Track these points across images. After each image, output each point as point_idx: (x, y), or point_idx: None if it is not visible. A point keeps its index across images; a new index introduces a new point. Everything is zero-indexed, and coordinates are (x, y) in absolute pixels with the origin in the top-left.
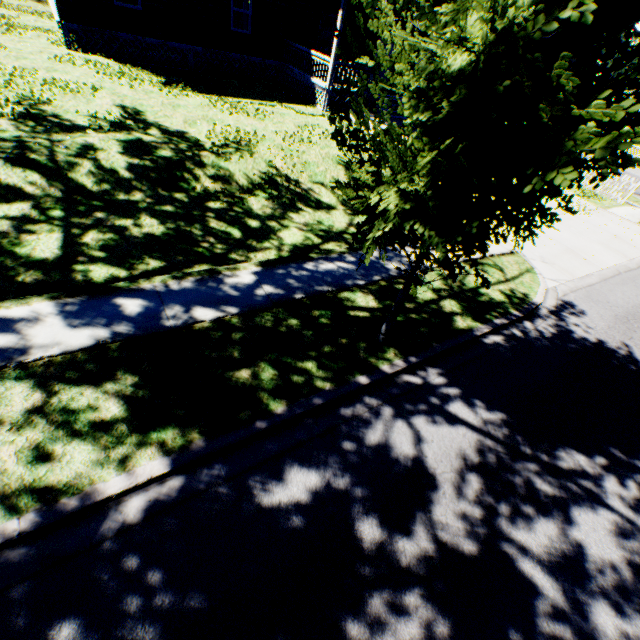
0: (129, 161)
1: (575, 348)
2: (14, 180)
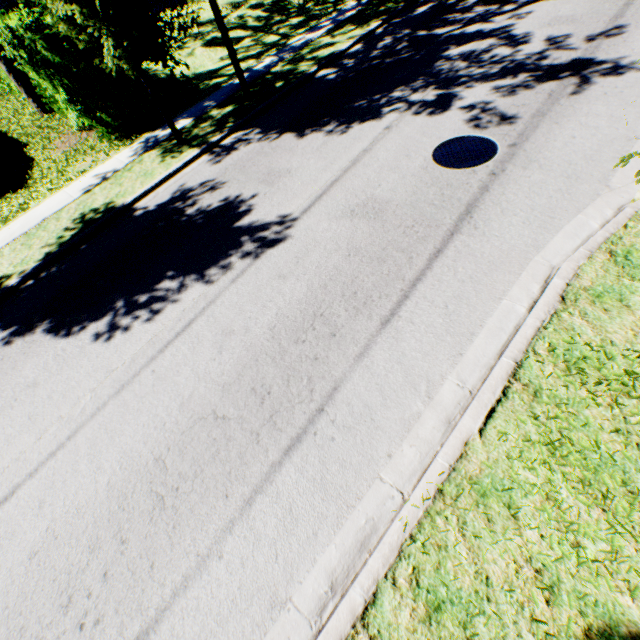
0: (260, 11)
1: None
2: (234, 36)
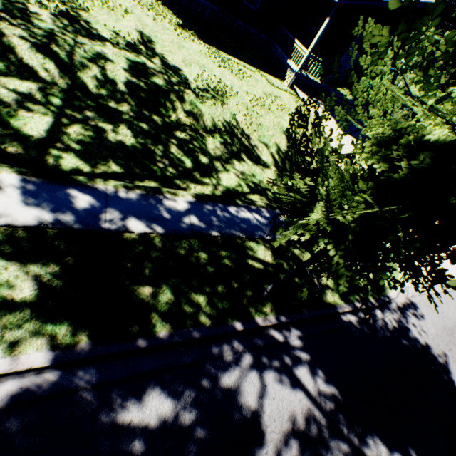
0: (128, 78)
1: (407, 345)
2: (34, 63)
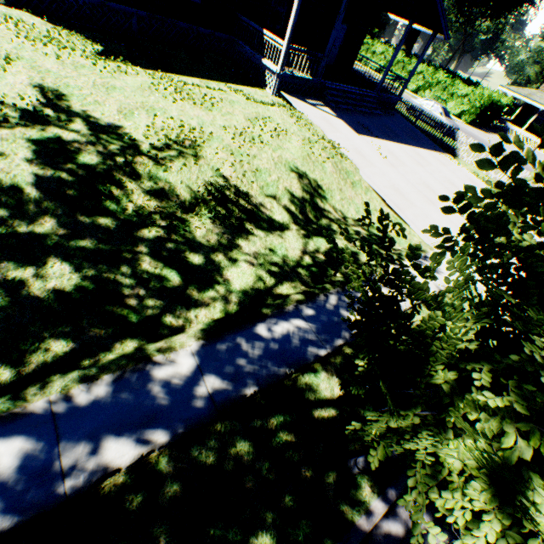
0: (39, 172)
1: None
2: None
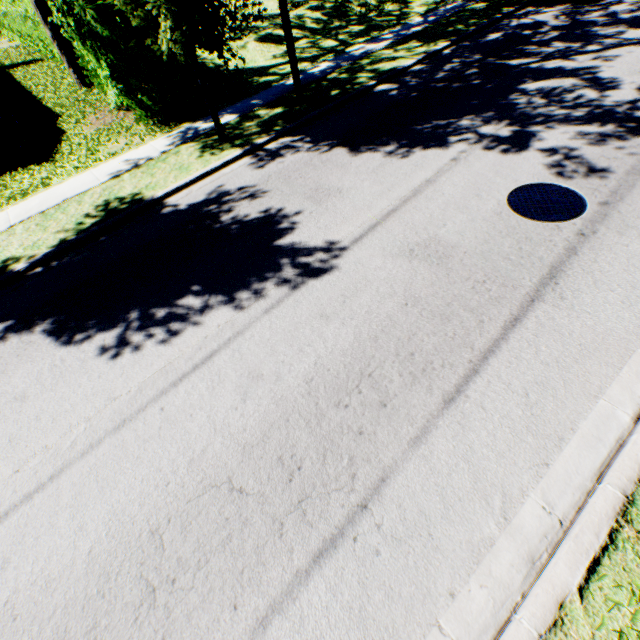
0: (320, 14)
1: None
2: None
